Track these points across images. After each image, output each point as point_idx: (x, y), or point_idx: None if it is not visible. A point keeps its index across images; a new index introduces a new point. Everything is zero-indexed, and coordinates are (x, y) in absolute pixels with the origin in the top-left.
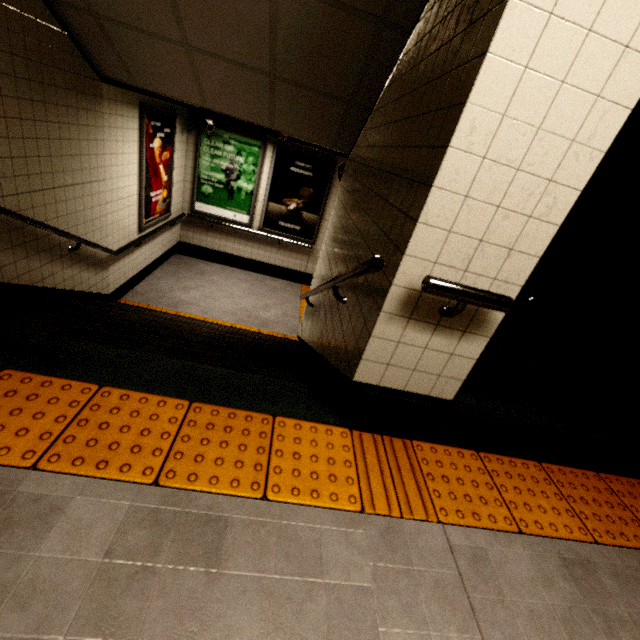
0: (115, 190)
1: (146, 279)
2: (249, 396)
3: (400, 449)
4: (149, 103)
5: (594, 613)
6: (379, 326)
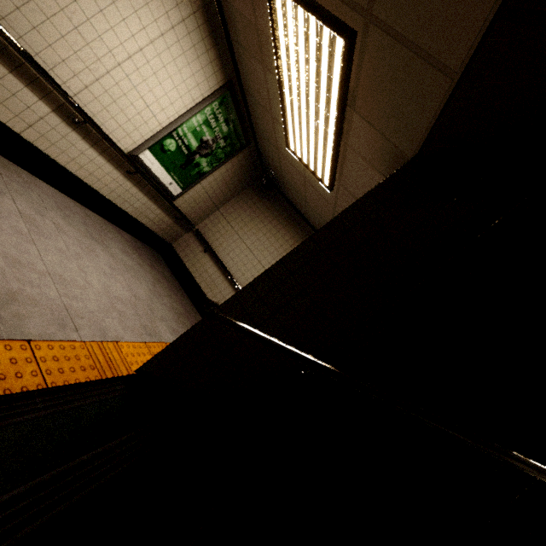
0: None
1: None
2: None
3: None
4: None
5: None
6: None
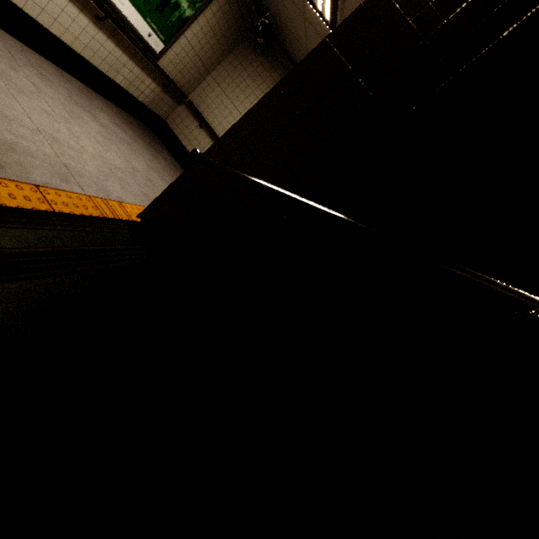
0: None
1: None
2: None
3: None
4: None
5: None
6: None
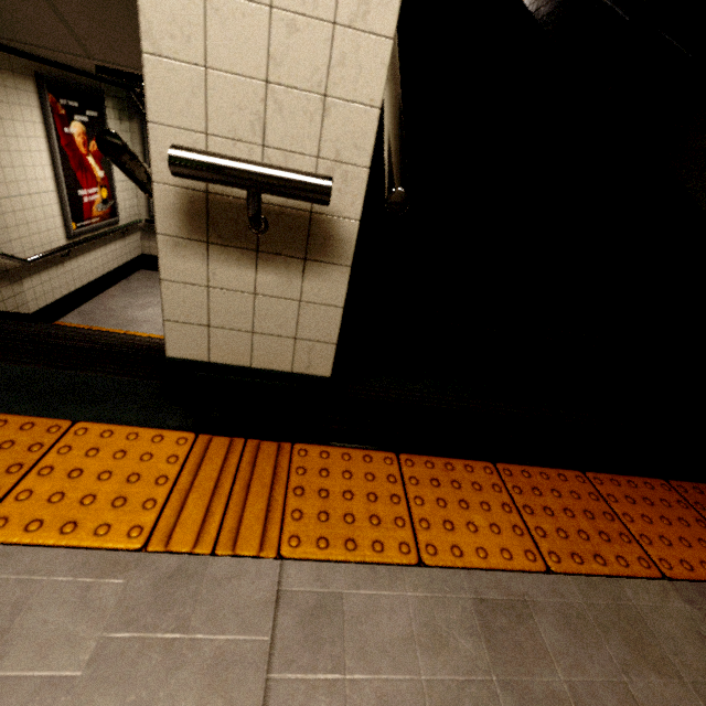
0: (13, 183)
1: (96, 298)
2: (52, 398)
3: (268, 456)
4: (52, 75)
5: (505, 690)
6: (166, 261)
